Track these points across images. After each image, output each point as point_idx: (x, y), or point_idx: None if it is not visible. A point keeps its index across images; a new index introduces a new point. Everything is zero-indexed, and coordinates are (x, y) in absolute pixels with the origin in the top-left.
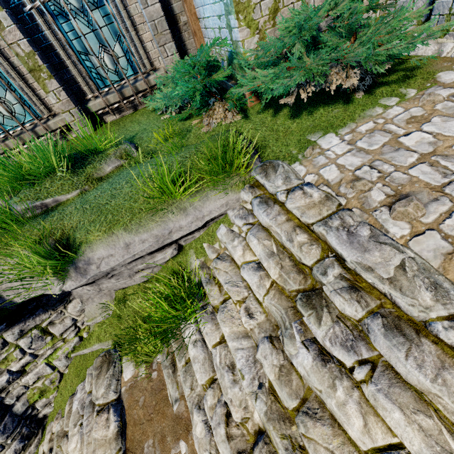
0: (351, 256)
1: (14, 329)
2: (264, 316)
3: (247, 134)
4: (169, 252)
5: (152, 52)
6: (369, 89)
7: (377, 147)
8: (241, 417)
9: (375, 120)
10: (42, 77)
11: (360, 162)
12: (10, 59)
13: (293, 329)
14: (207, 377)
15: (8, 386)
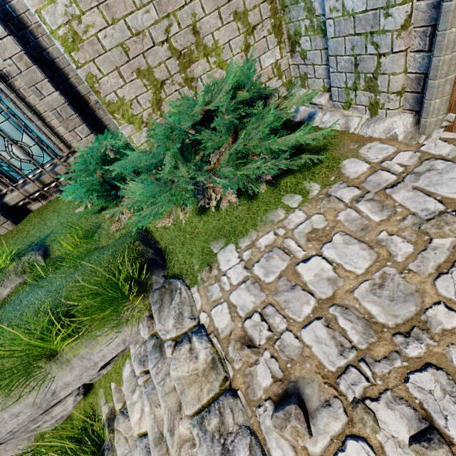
0: None
1: None
2: None
3: (156, 233)
4: (69, 402)
5: (66, 135)
6: (275, 177)
7: (272, 278)
8: None
9: (276, 230)
10: None
11: (252, 305)
12: None
13: None
14: None
15: None
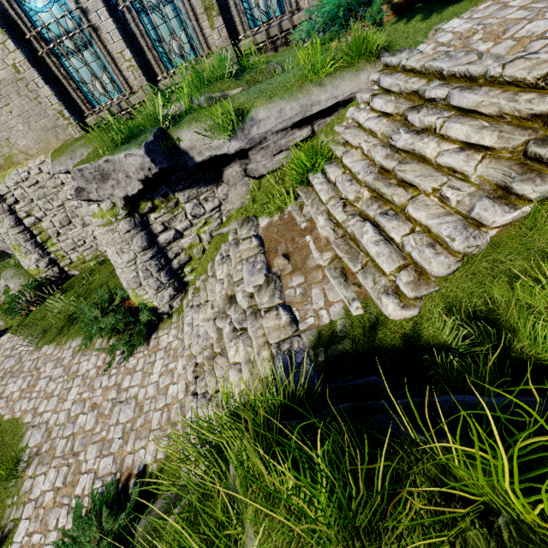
0: (447, 64)
1: (185, 192)
2: (379, 141)
3: (381, 41)
4: (305, 132)
5: None
6: None
7: (488, 13)
8: (355, 196)
9: (493, 0)
10: (213, 15)
11: (471, 25)
12: (191, 1)
13: (400, 130)
14: (330, 196)
15: (172, 243)
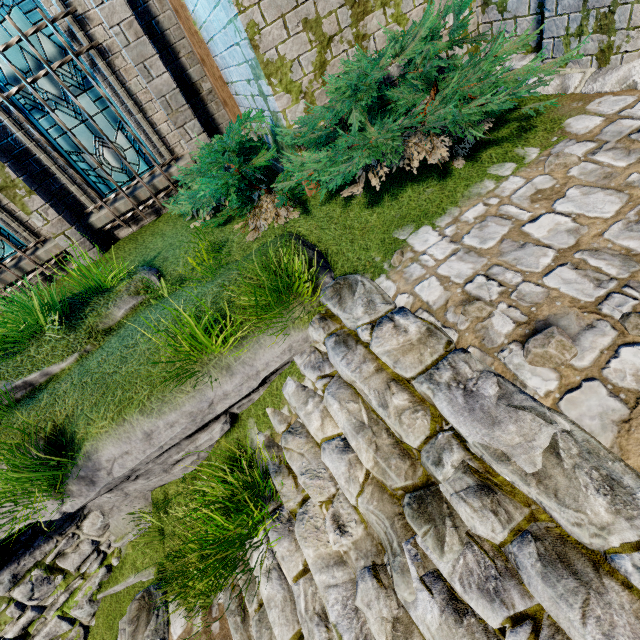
0: (473, 435)
1: (3, 575)
2: (363, 528)
3: (311, 237)
4: (216, 430)
5: (169, 136)
6: (473, 152)
7: (492, 243)
8: None
9: (486, 201)
10: (19, 195)
11: (470, 271)
12: None
13: (405, 555)
14: (290, 633)
15: None
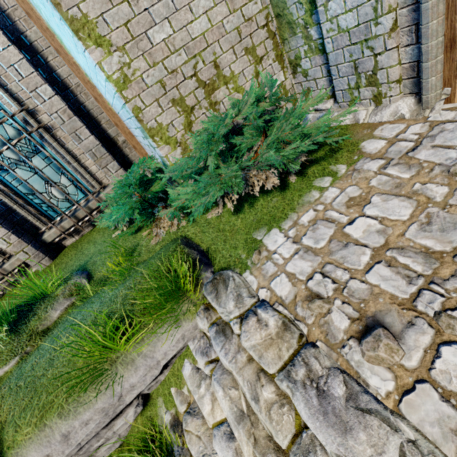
0: (329, 444)
1: None
2: None
3: (196, 239)
4: (130, 414)
5: (98, 173)
6: (301, 169)
7: (323, 243)
8: None
9: (315, 207)
10: None
11: (310, 268)
12: None
13: None
14: None
15: None
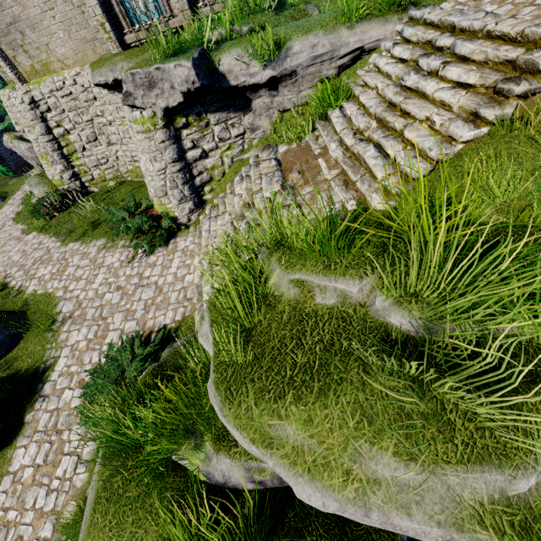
0: (458, 19)
1: (216, 115)
2: (392, 83)
3: None
4: (331, 71)
5: None
6: None
7: None
8: (365, 125)
9: None
10: None
11: None
12: None
13: (410, 73)
14: (344, 127)
15: (197, 161)
